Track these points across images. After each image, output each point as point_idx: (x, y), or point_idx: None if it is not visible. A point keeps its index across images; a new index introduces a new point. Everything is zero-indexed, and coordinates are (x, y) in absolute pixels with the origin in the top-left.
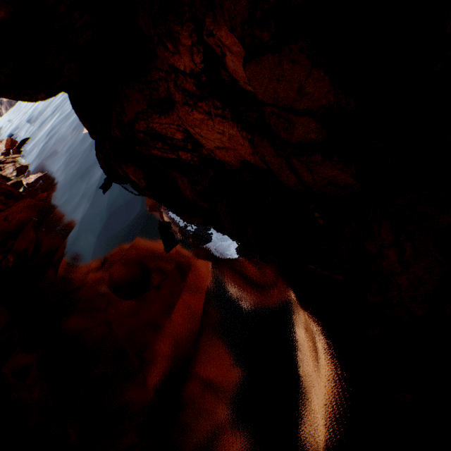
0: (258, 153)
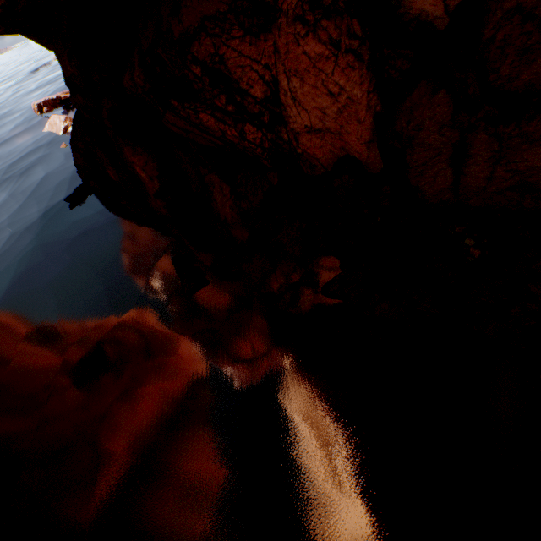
0: (410, 122)
